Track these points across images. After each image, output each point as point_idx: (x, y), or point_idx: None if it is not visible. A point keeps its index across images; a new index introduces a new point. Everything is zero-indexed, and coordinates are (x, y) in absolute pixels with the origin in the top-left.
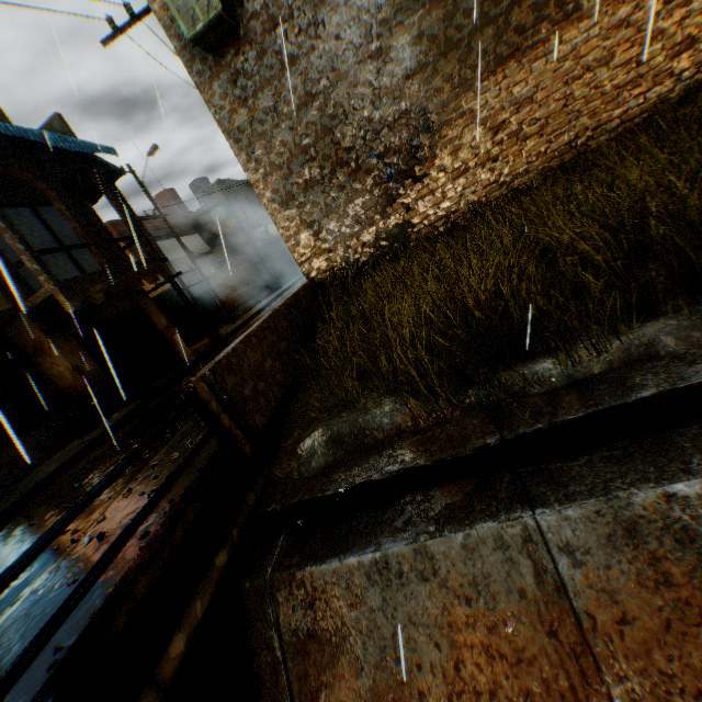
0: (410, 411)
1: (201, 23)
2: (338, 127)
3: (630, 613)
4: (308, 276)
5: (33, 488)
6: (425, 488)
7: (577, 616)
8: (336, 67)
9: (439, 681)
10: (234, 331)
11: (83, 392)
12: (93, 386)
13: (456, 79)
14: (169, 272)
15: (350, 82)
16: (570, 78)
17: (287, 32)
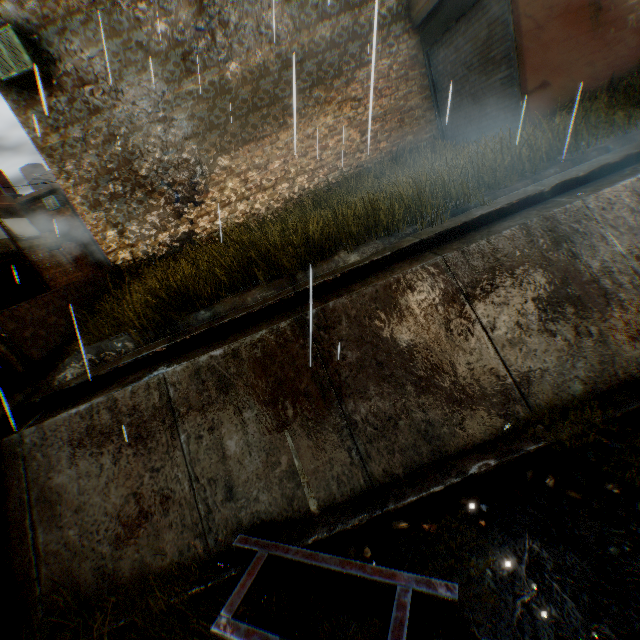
0: (133, 339)
1: (16, 72)
2: (137, 161)
3: (192, 405)
4: (115, 264)
5: None
6: (129, 375)
7: (174, 412)
8: (133, 121)
9: (112, 457)
10: None
11: None
12: None
13: (219, 146)
14: None
15: (145, 133)
16: (287, 159)
17: (95, 91)
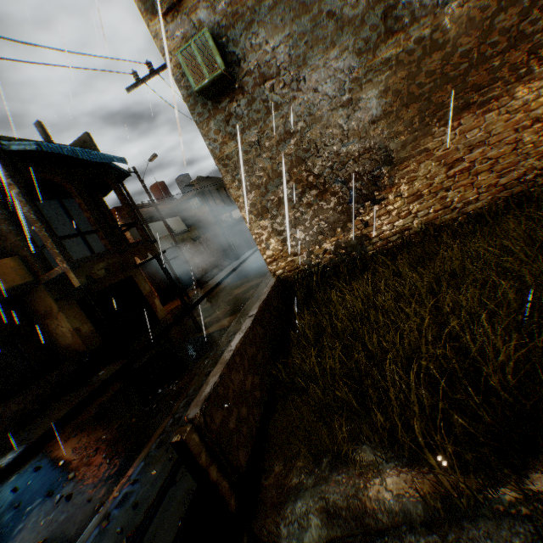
0: (423, 499)
1: (206, 79)
2: (310, 158)
3: None
4: (275, 274)
5: (24, 450)
6: None
7: None
8: (312, 112)
9: None
10: (202, 298)
11: (79, 349)
12: (87, 345)
13: (416, 124)
14: (156, 251)
15: (323, 124)
16: (520, 126)
17: (274, 85)
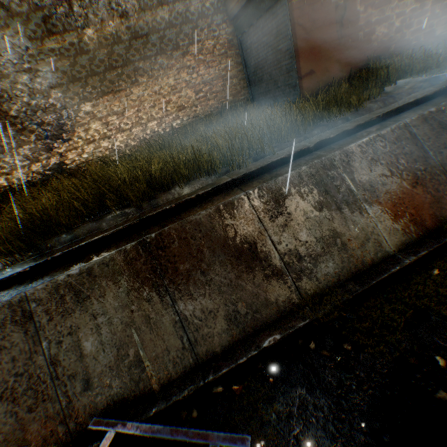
0: (0, 261)
1: None
2: (6, 103)
3: (53, 316)
4: None
5: None
6: None
7: (36, 323)
8: (1, 69)
9: None
10: None
11: None
12: None
13: (82, 95)
14: None
15: (12, 80)
16: (140, 108)
17: None
